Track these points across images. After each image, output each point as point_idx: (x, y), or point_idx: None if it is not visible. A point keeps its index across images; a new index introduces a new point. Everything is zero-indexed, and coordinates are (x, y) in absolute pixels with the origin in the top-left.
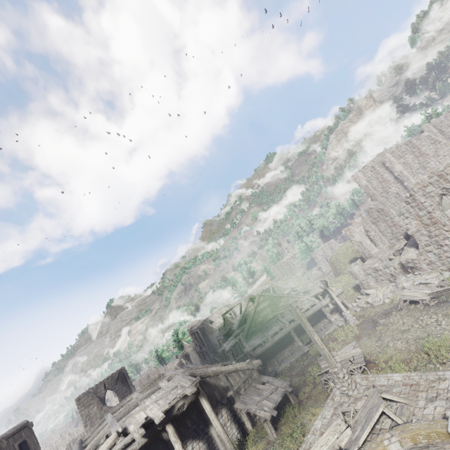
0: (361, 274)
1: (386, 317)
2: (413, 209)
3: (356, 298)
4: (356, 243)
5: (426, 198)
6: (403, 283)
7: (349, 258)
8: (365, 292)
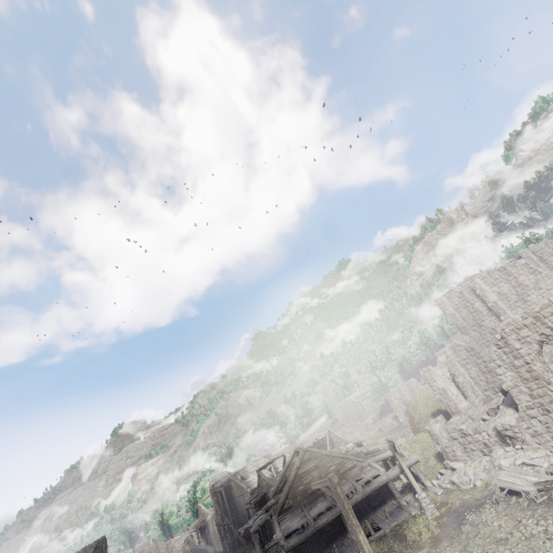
0: (443, 437)
1: (476, 511)
2: (507, 356)
3: (437, 472)
4: (439, 390)
5: (521, 344)
6: (500, 460)
7: (432, 409)
8: (450, 466)
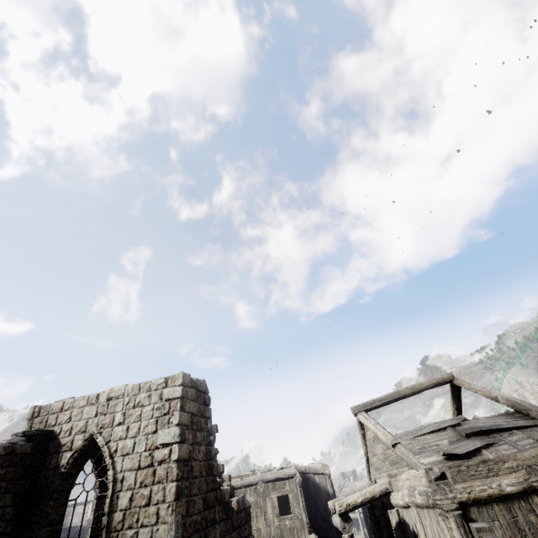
0: None
1: None
2: None
3: None
4: None
5: None
6: None
7: None
8: None
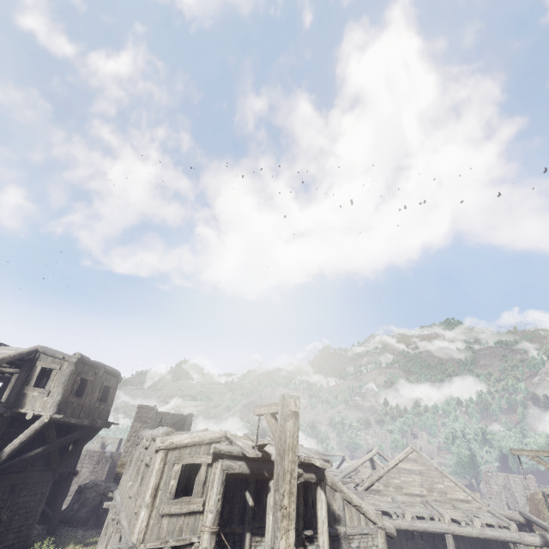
0: None
1: None
2: None
3: None
4: None
5: None
6: None
7: None
8: None
